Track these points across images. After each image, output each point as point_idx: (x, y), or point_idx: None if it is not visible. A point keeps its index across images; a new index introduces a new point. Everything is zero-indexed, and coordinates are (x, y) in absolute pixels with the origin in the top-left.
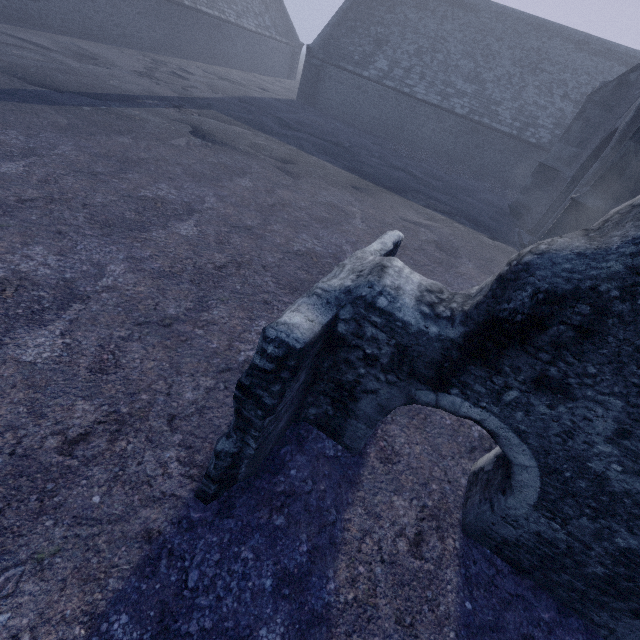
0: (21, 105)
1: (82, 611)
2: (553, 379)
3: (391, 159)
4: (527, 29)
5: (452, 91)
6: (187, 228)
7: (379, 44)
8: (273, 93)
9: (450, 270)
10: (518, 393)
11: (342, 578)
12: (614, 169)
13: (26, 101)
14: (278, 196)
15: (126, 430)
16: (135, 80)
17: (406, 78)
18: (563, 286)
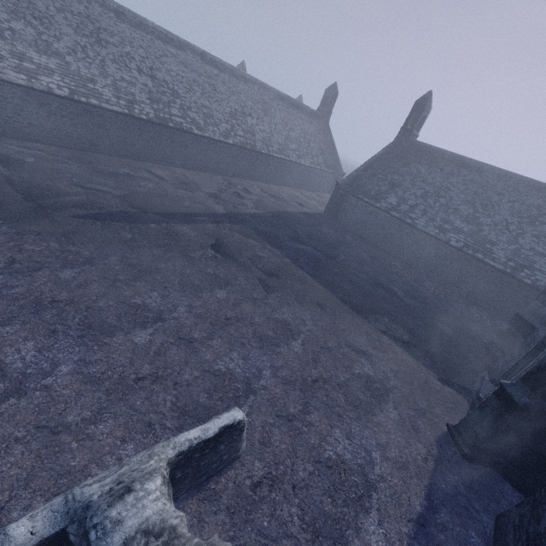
0: (113, 224)
1: None
2: None
3: (379, 274)
4: (528, 189)
5: (449, 227)
6: (143, 336)
7: (392, 186)
8: (306, 207)
9: (363, 417)
10: None
11: None
12: (542, 371)
13: (118, 220)
14: (240, 309)
15: None
16: (203, 200)
17: (410, 212)
18: None
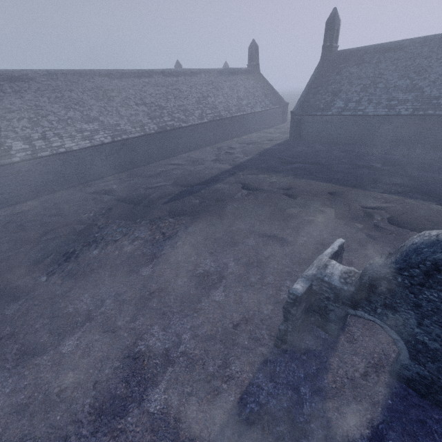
0: (184, 199)
1: (250, 370)
2: (388, 304)
3: (356, 160)
4: None
5: (395, 102)
6: (251, 241)
7: (335, 94)
8: (275, 140)
9: (398, 238)
10: (380, 310)
11: (330, 380)
12: None
13: (184, 196)
14: (287, 213)
15: (249, 323)
16: (214, 166)
17: (358, 106)
18: (375, 275)
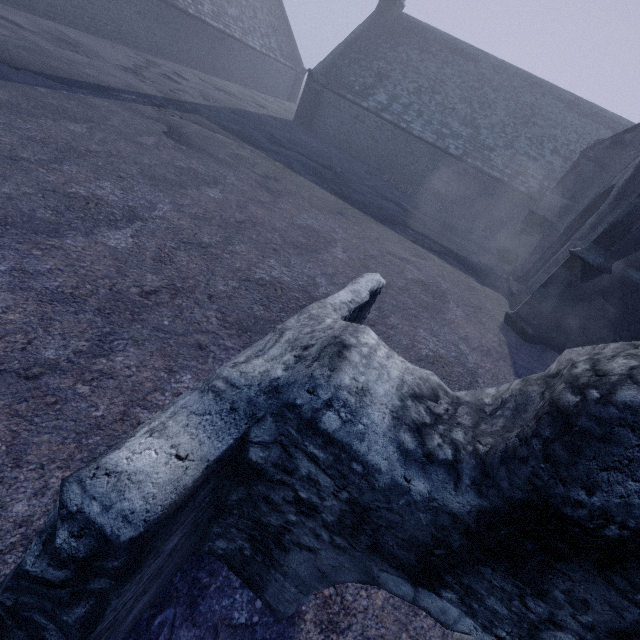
0: None
1: None
2: None
3: (382, 190)
4: (522, 84)
5: (448, 132)
6: (120, 238)
7: (380, 78)
8: (270, 111)
9: (436, 316)
10: None
11: None
12: (619, 226)
13: None
14: (250, 212)
15: None
16: (117, 73)
17: (404, 114)
18: None
